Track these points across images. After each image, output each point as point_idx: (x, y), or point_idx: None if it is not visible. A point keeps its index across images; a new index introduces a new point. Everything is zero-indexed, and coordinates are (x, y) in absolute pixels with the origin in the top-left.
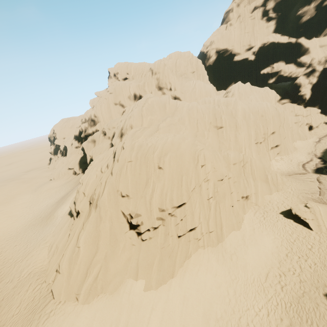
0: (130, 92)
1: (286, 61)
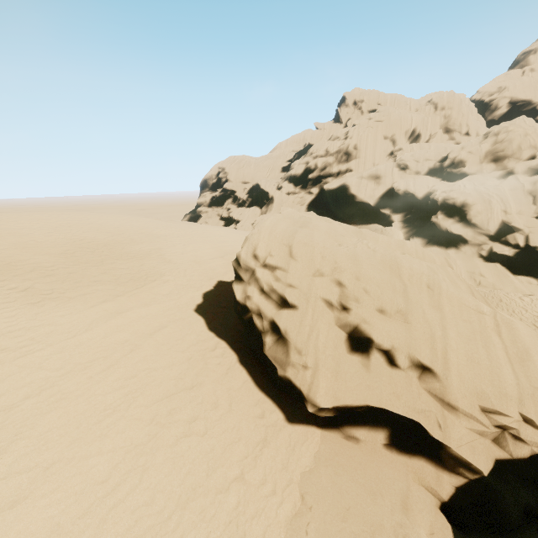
0: (411, 125)
1: None
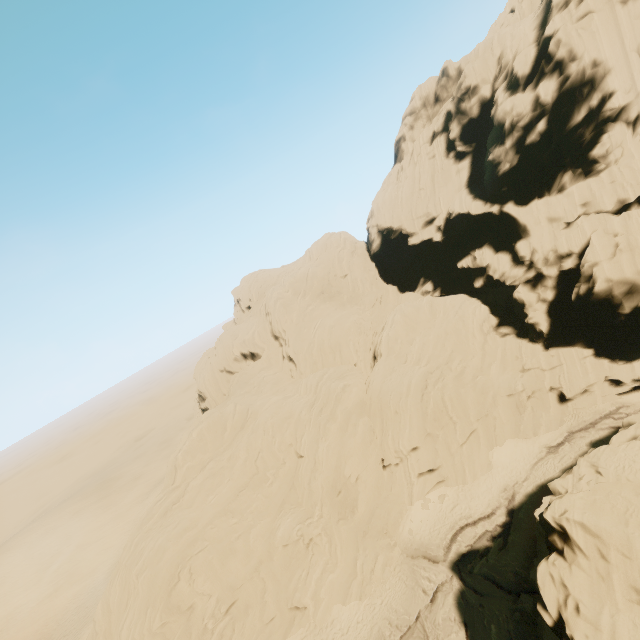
0: (234, 354)
1: (496, 244)
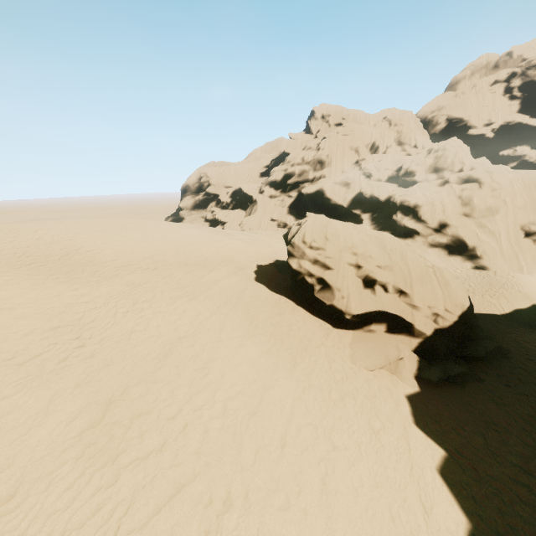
0: (372, 139)
1: (531, 146)
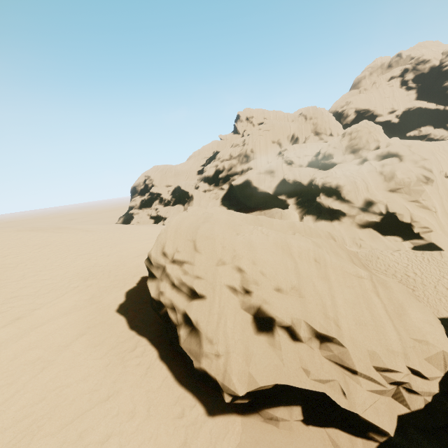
0: (291, 132)
1: (433, 126)
